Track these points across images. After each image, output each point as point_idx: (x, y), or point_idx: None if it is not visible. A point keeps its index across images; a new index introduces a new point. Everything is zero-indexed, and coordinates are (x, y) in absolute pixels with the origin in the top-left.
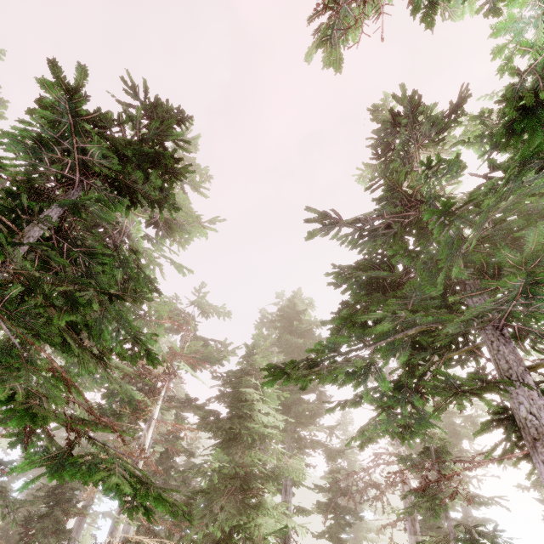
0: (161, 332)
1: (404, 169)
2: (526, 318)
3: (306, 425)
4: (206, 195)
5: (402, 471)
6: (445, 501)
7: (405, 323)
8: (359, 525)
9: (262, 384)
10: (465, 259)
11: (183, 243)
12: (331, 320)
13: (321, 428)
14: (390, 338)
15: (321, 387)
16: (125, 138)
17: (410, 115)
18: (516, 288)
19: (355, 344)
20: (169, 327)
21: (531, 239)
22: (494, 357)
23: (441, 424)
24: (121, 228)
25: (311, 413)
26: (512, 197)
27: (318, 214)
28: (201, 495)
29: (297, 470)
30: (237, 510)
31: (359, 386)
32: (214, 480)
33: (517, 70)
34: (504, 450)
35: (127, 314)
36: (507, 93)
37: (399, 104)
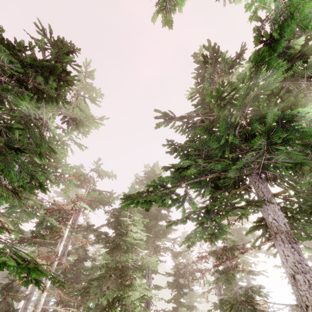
0: (71, 186)
1: (209, 88)
2: (274, 170)
3: (160, 238)
4: (99, 105)
5: (206, 256)
6: (234, 275)
7: (206, 171)
8: (192, 294)
9: (121, 207)
10: (242, 137)
11: (85, 133)
12: (161, 168)
13: (168, 240)
14: (197, 179)
15: (169, 216)
16: (31, 56)
17: (213, 57)
18: (263, 146)
19: (176, 182)
20: (78, 184)
21: (269, 117)
22: (256, 190)
23: (235, 235)
24: (43, 121)
25: (163, 232)
26: (256, 89)
27: (162, 113)
28: (96, 281)
29: (153, 263)
30: (116, 288)
31: (180, 207)
32: (102, 271)
33: (259, 18)
34: (261, 242)
35: (48, 175)
36: (254, 31)
37: (207, 51)
